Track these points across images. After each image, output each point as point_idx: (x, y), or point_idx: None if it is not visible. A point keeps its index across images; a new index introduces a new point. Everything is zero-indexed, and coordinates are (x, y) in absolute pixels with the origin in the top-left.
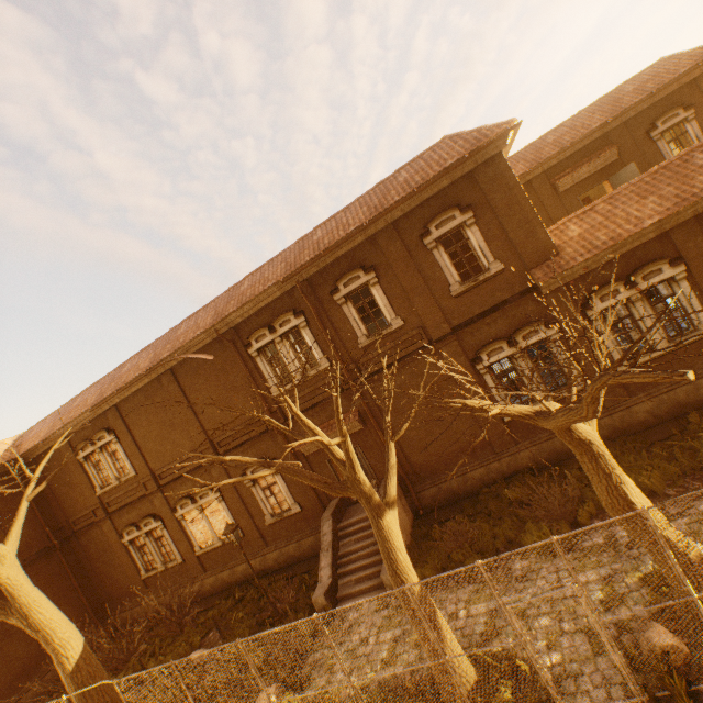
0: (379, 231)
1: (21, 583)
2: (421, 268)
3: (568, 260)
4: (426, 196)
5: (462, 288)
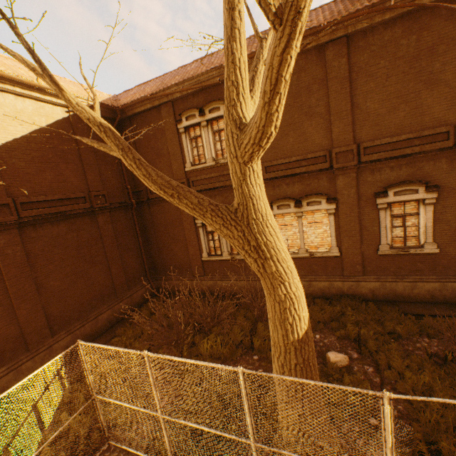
0: None
1: (261, 180)
2: None
3: None
4: None
5: None
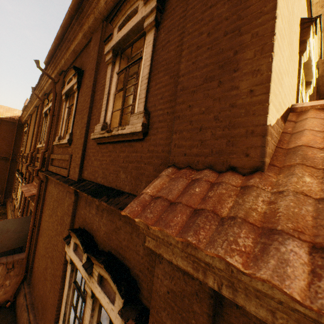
0: (95, 30)
1: None
2: (98, 87)
3: (244, 217)
4: None
5: (99, 133)
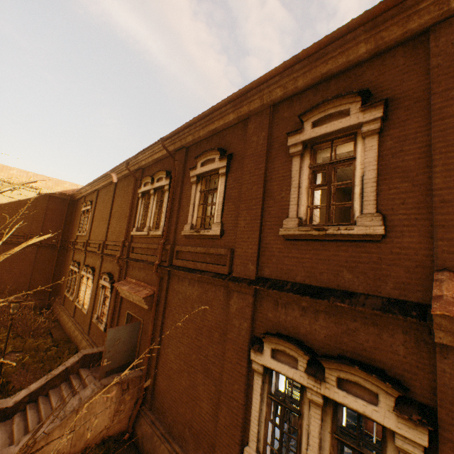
0: (255, 113)
1: None
2: (270, 177)
3: None
4: (324, 69)
5: (297, 230)
